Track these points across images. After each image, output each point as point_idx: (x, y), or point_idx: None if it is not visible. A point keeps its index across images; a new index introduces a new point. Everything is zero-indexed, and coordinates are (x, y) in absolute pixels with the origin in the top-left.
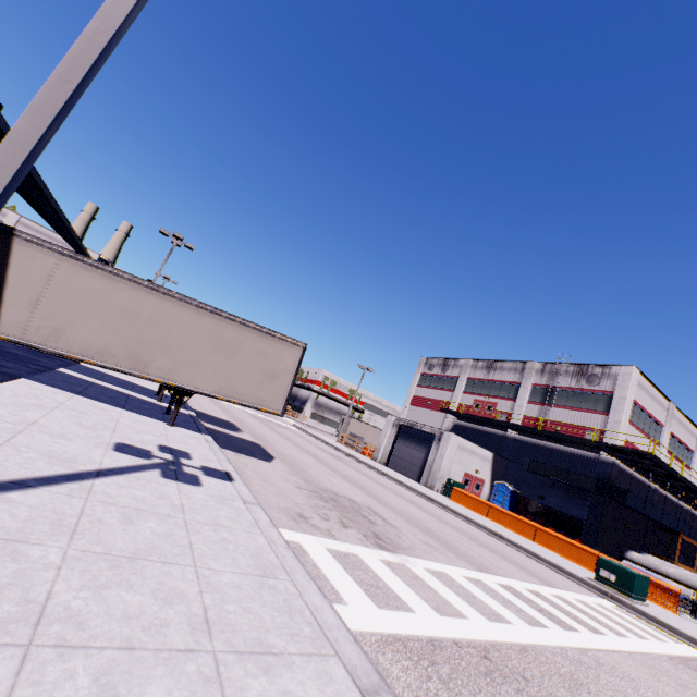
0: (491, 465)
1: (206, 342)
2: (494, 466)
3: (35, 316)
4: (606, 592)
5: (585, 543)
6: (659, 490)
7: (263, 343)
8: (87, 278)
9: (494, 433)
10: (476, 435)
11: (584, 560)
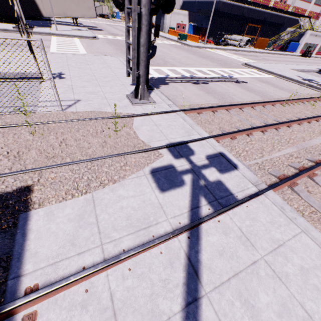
0: (188, 17)
1: (73, 4)
2: (190, 17)
3: (45, 11)
4: (176, 41)
5: (208, 36)
6: (249, 7)
7: None
8: None
9: (193, 1)
10: (188, 4)
11: (188, 38)
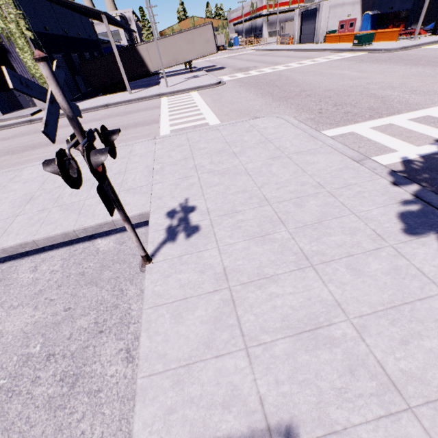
0: (360, 5)
1: (186, 44)
2: (363, 4)
3: (153, 63)
4: (351, 50)
5: (408, 24)
6: None
7: (199, 32)
8: (153, 46)
9: None
10: None
11: None
